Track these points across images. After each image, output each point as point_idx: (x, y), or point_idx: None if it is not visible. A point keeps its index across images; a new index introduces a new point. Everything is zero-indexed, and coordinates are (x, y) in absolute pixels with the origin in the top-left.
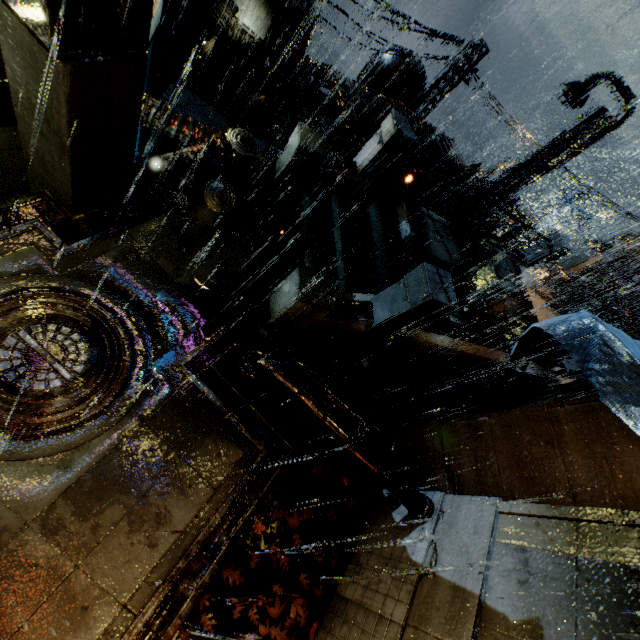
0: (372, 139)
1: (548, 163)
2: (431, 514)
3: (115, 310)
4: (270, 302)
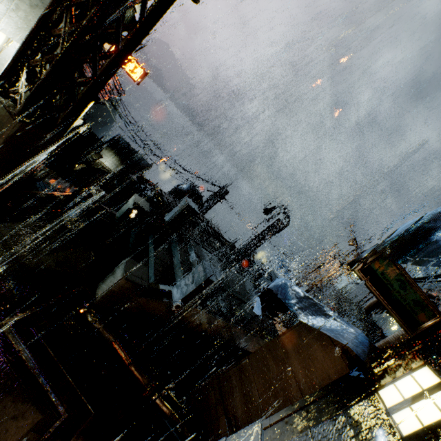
0: (175, 209)
1: (262, 239)
2: None
3: None
4: (97, 288)
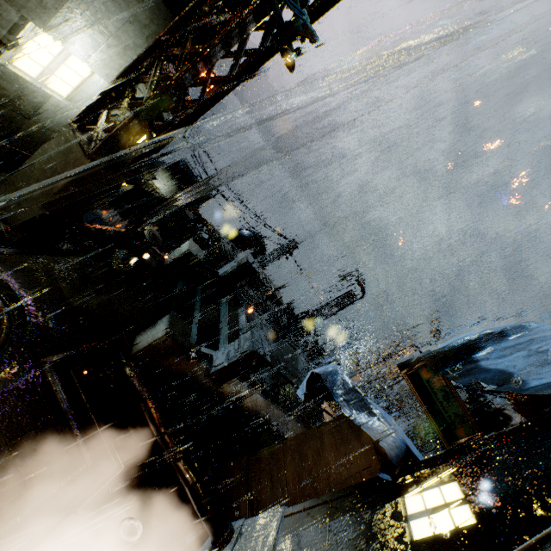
0: (232, 262)
1: (328, 311)
2: (231, 538)
3: (9, 302)
4: (135, 339)
